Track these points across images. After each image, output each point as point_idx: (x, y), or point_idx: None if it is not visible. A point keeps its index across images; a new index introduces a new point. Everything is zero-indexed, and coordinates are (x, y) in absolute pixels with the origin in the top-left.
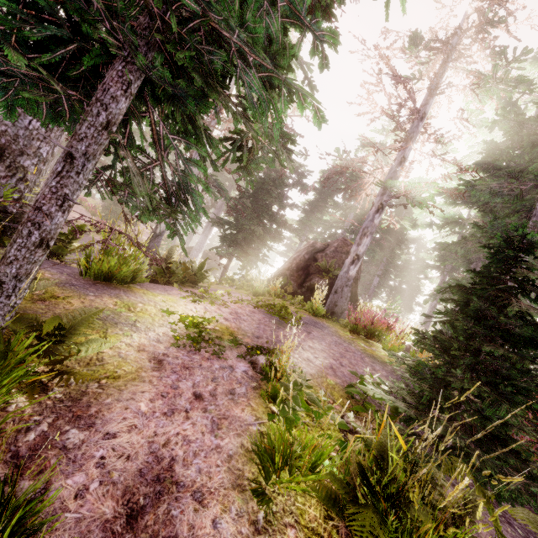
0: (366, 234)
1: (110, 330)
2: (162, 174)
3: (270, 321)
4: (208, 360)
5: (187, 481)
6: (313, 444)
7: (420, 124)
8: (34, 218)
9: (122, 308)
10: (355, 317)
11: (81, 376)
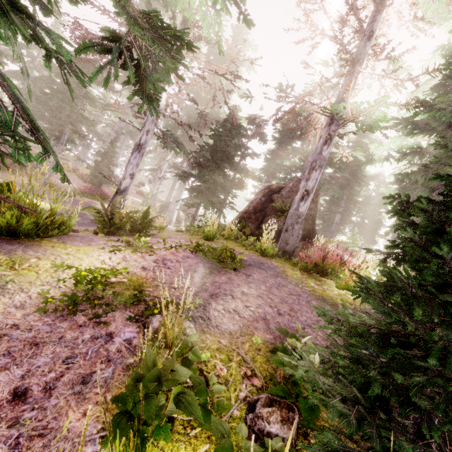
0: (314, 168)
1: None
2: (9, 96)
3: (203, 266)
4: (79, 328)
5: None
6: None
7: (368, 44)
8: None
9: (2, 267)
10: (306, 254)
11: None
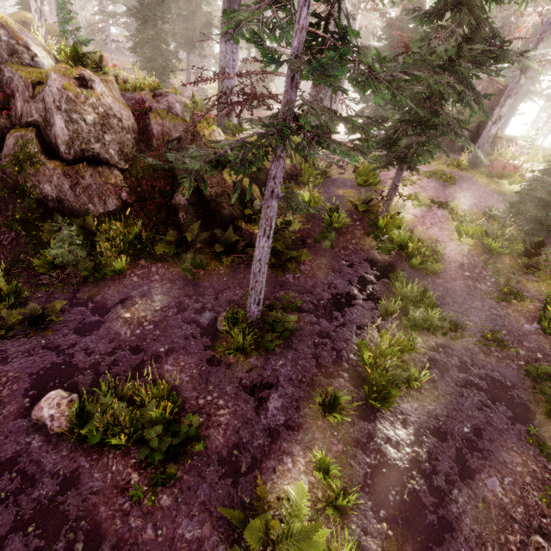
0: (510, 96)
1: (392, 208)
2: None
3: (439, 186)
4: (428, 212)
5: (440, 239)
6: (472, 229)
7: None
8: (395, 188)
9: None
10: (491, 166)
11: (402, 222)
